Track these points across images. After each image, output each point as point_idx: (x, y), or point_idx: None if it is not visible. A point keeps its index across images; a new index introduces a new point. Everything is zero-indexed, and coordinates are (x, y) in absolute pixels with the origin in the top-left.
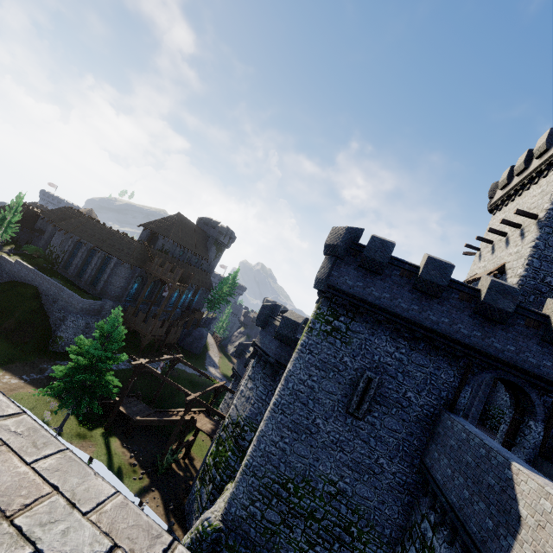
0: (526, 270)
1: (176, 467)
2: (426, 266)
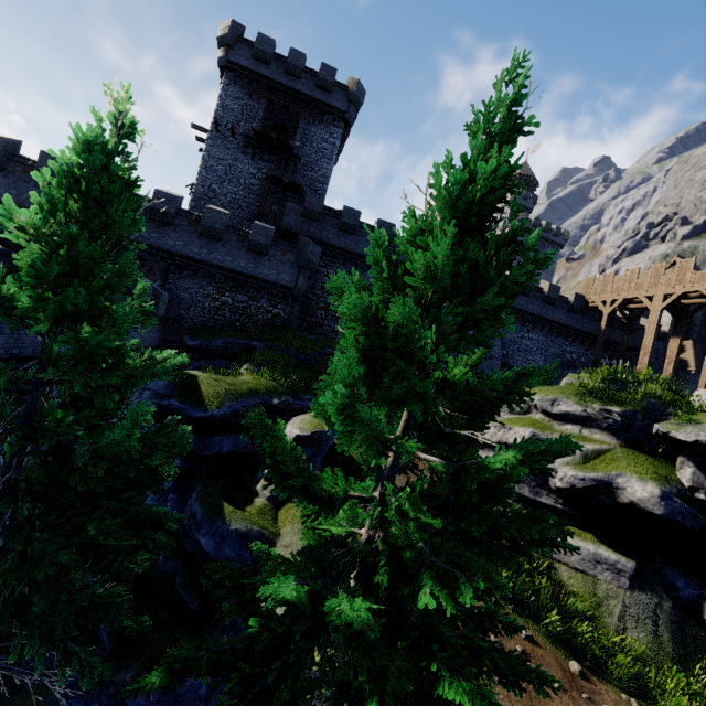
0: (198, 179)
1: None
2: (40, 160)
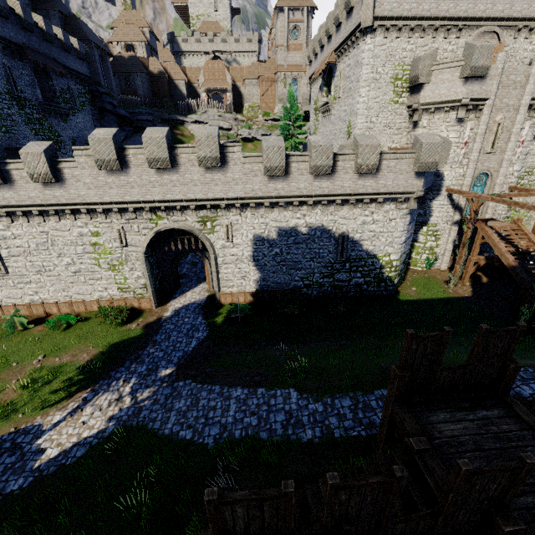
0: None
1: (482, 278)
2: None
